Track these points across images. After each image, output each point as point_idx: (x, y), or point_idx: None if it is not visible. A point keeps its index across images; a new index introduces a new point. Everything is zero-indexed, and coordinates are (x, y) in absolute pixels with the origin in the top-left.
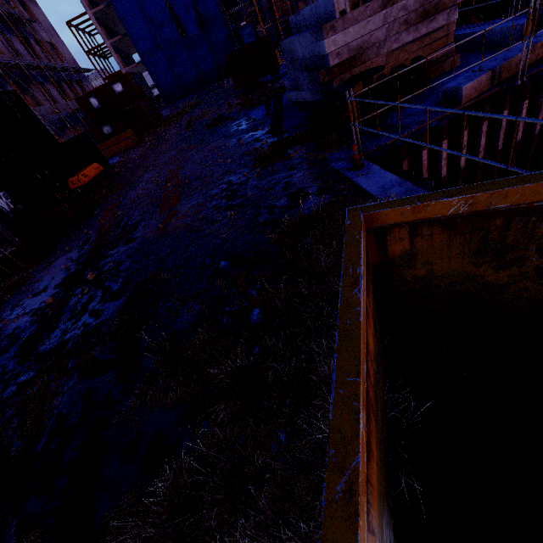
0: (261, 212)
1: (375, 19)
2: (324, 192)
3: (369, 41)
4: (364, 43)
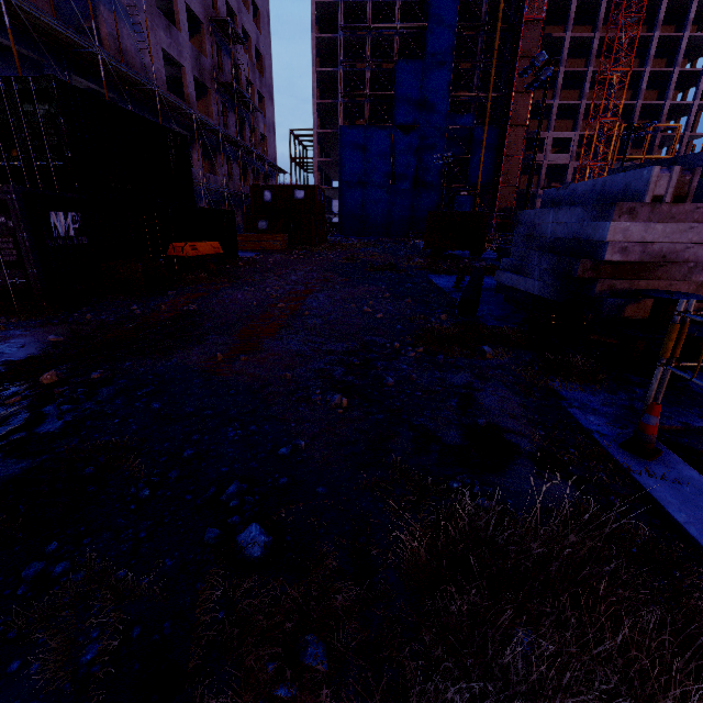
0: (400, 433)
1: None
2: (557, 467)
3: (681, 253)
4: (671, 253)
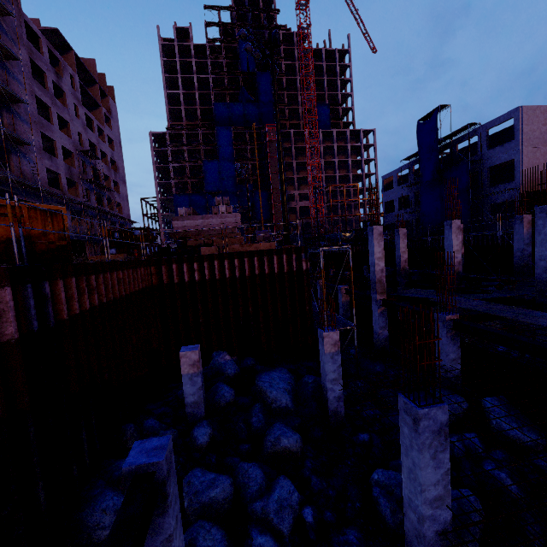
0: None
1: (198, 222)
2: None
3: (194, 228)
4: (192, 228)
